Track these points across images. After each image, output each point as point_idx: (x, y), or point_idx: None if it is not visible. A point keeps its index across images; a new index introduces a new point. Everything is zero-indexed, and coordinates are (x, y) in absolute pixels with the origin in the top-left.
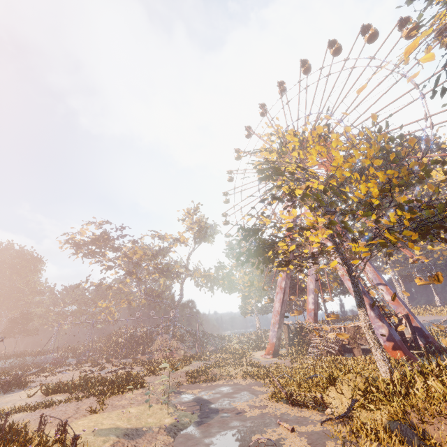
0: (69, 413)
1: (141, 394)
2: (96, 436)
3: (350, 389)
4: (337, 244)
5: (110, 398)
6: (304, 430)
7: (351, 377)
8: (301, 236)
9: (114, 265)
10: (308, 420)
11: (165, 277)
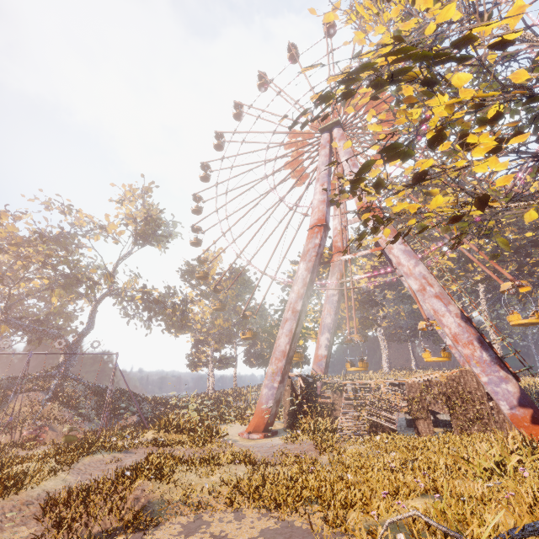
0: None
1: None
2: None
3: None
4: None
5: None
6: None
7: None
8: None
9: None
10: None
11: (62, 286)
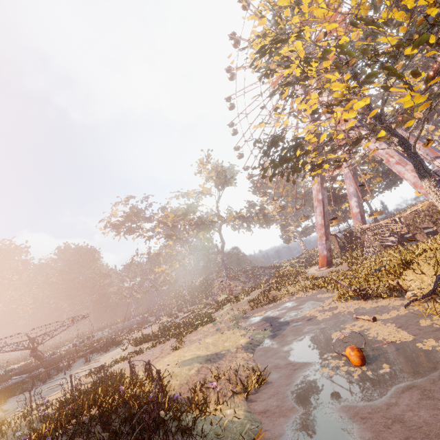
0: (156, 355)
1: (213, 327)
2: (181, 367)
3: (431, 266)
4: (378, 115)
5: (187, 336)
6: (388, 317)
7: (428, 255)
8: (331, 113)
9: (154, 234)
10: (387, 307)
11: (202, 230)
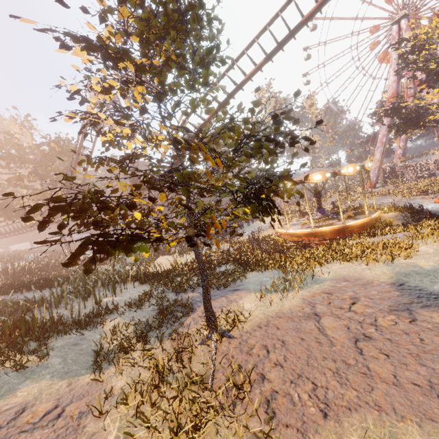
0: None
1: None
2: None
3: None
4: None
5: None
6: None
7: None
8: None
9: None
10: (438, 196)
11: None
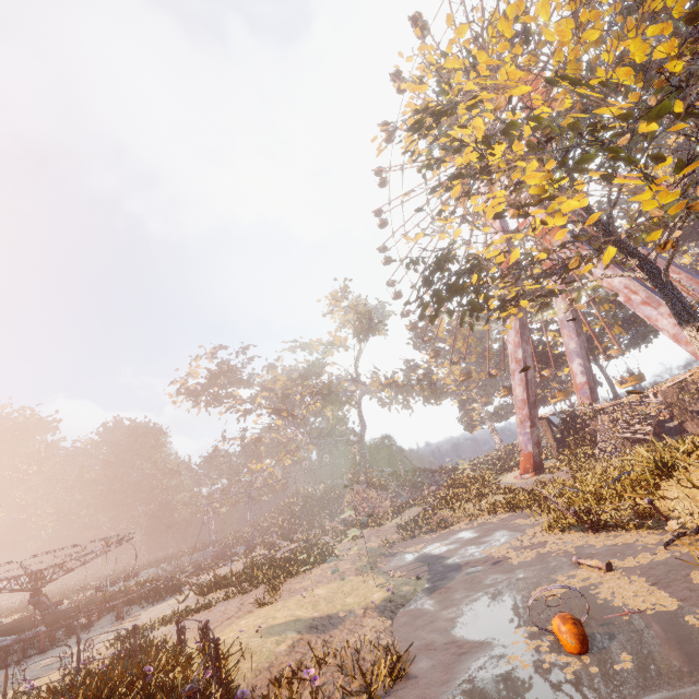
0: (229, 613)
1: (332, 568)
2: (264, 636)
3: None
4: (605, 224)
5: (287, 582)
6: (633, 564)
7: None
8: (525, 217)
9: (254, 407)
10: (634, 547)
11: (331, 404)
